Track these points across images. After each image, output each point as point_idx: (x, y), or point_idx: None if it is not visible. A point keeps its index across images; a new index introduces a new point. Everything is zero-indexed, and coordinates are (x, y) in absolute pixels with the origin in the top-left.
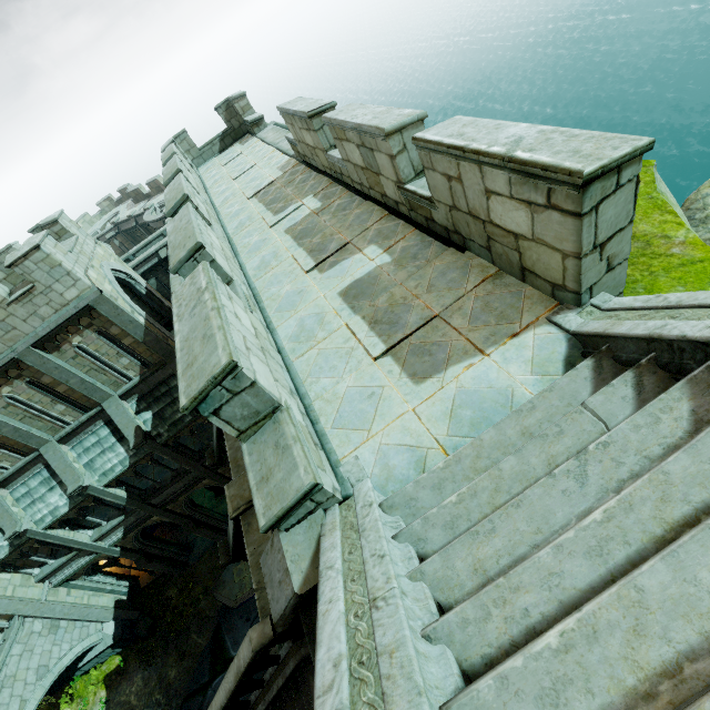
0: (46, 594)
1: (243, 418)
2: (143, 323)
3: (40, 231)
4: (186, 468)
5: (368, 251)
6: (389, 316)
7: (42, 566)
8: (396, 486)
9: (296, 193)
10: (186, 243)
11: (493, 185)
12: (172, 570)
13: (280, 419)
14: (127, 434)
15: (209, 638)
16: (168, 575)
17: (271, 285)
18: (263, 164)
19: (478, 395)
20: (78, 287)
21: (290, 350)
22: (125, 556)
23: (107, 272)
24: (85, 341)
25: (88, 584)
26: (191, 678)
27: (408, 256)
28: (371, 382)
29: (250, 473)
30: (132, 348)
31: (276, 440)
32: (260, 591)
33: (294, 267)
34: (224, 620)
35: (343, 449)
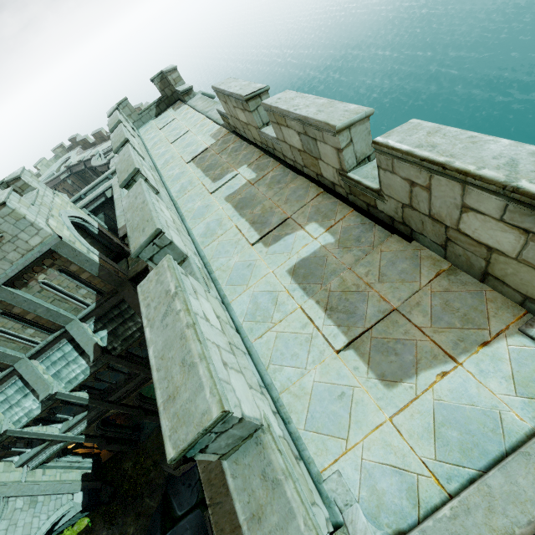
0: (25, 476)
1: (227, 445)
2: (97, 261)
3: (5, 185)
4: (137, 372)
5: (310, 228)
6: (345, 304)
7: (21, 454)
8: (390, 519)
9: (231, 162)
10: (145, 227)
11: (476, 204)
12: (127, 448)
13: (263, 442)
14: (87, 350)
15: (159, 501)
16: (123, 451)
17: (219, 254)
18: (196, 131)
19: (461, 413)
20: (40, 235)
21: (247, 329)
22: (89, 441)
23: (64, 219)
24: (49, 277)
25: (59, 464)
26: (146, 533)
27: (351, 238)
28: (338, 379)
29: (236, 502)
30: (89, 281)
31: (263, 469)
32: (213, 507)
33: (239, 238)
34: (170, 486)
35: (322, 459)
